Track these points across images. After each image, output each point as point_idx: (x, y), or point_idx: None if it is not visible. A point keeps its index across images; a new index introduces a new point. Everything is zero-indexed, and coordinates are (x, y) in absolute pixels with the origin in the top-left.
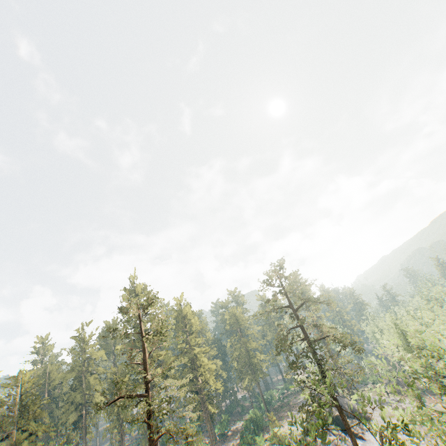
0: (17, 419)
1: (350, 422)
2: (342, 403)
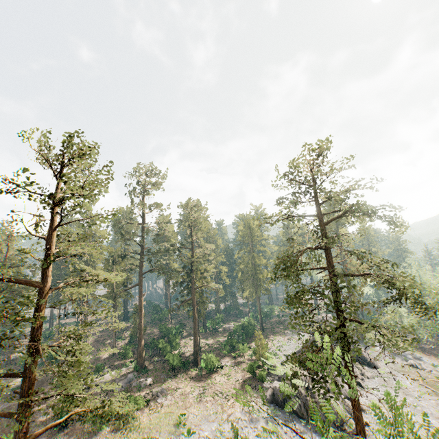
0: None
1: None
2: None
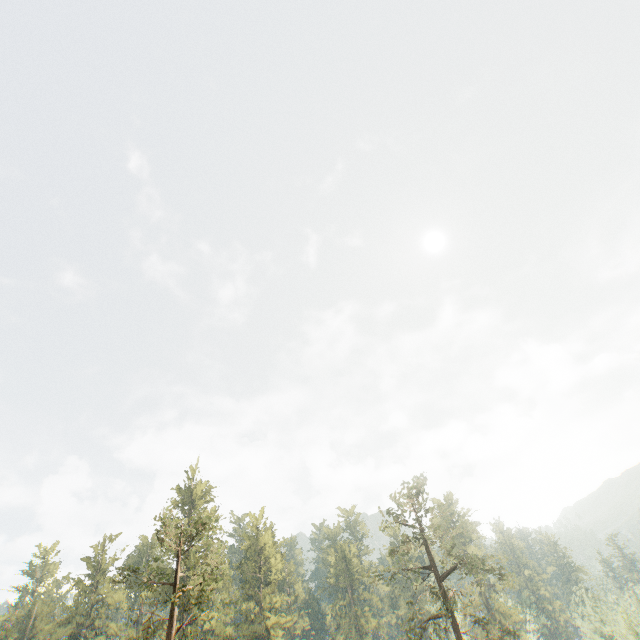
0: None
1: None
2: None
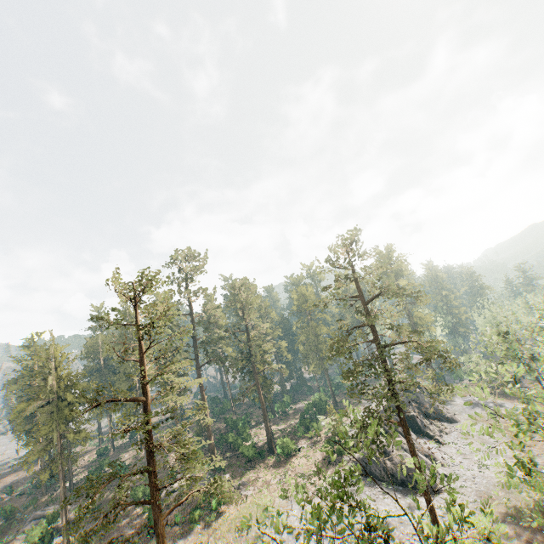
0: (55, 389)
1: (427, 423)
2: (423, 402)
